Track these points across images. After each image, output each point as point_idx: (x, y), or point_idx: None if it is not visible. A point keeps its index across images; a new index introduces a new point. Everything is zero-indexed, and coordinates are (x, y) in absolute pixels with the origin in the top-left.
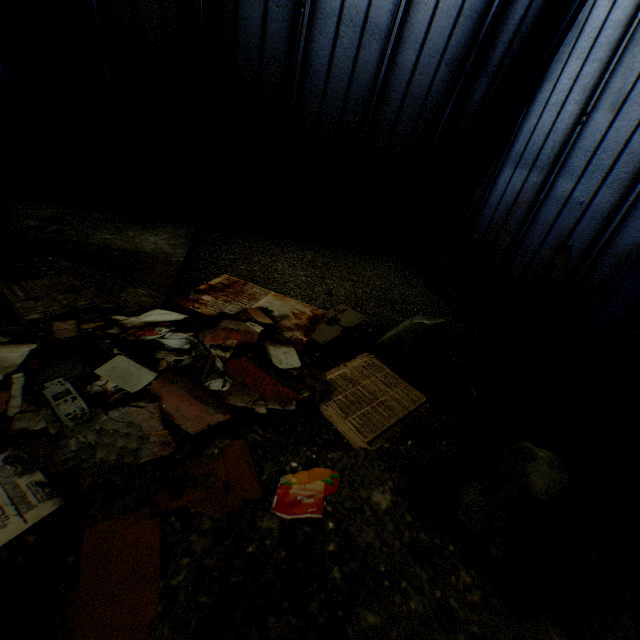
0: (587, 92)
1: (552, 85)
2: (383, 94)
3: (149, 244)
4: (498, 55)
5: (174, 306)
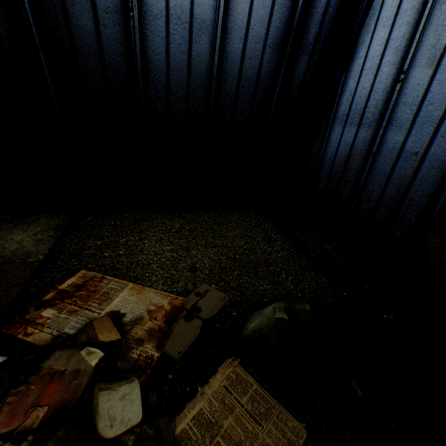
0: (400, 53)
1: (364, 52)
2: (220, 79)
3: (12, 245)
4: (313, 35)
5: (4, 335)
